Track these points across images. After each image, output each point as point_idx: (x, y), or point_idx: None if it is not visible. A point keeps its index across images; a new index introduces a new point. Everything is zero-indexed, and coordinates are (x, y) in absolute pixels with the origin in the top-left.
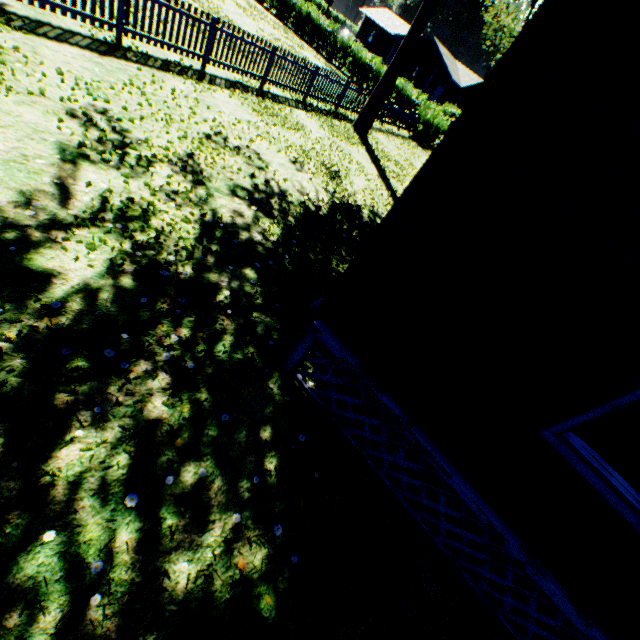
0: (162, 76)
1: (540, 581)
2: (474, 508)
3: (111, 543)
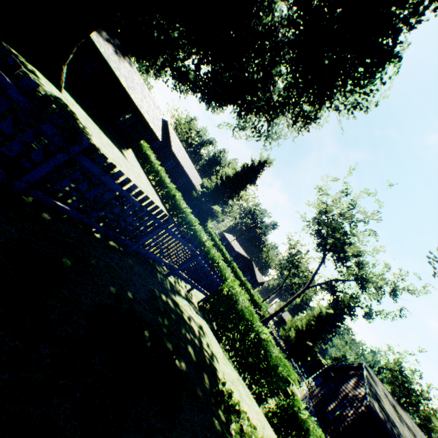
0: None
1: None
2: None
3: None
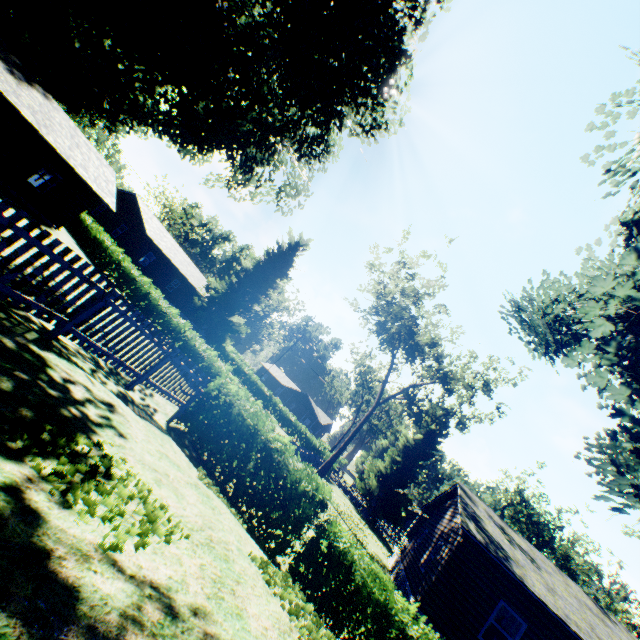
0: None
1: None
2: None
3: None
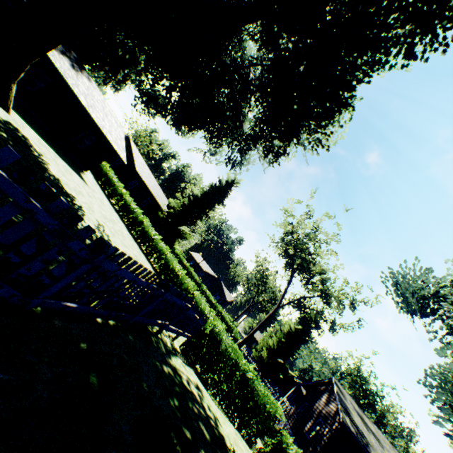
0: None
1: None
2: None
3: None
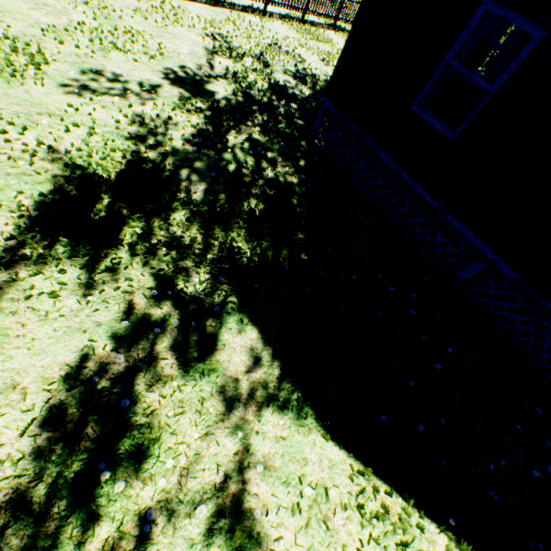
0: (243, 15)
1: (414, 187)
2: (388, 163)
3: (246, 160)
